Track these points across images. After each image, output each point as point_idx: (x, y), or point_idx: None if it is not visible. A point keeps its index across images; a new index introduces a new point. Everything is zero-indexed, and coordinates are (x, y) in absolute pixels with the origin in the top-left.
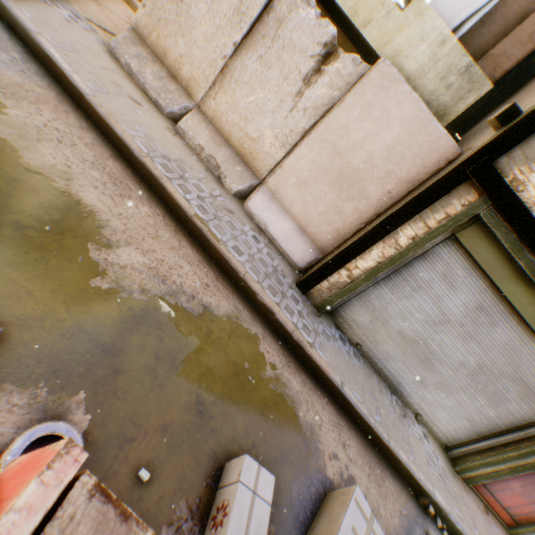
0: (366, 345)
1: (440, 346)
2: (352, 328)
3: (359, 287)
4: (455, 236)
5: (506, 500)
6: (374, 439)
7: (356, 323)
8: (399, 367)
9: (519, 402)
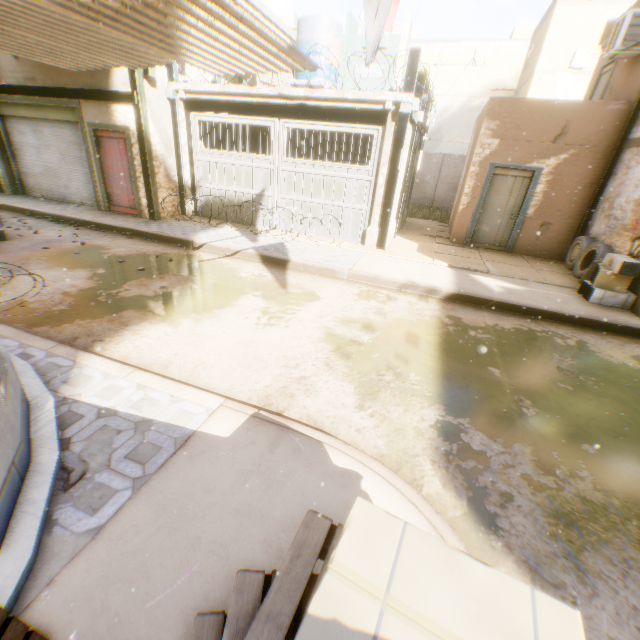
0: (46, 193)
1: (51, 162)
2: (37, 191)
3: (5, 168)
4: (6, 116)
5: (127, 203)
6: (7, 208)
7: (35, 188)
8: (58, 189)
9: (83, 153)
